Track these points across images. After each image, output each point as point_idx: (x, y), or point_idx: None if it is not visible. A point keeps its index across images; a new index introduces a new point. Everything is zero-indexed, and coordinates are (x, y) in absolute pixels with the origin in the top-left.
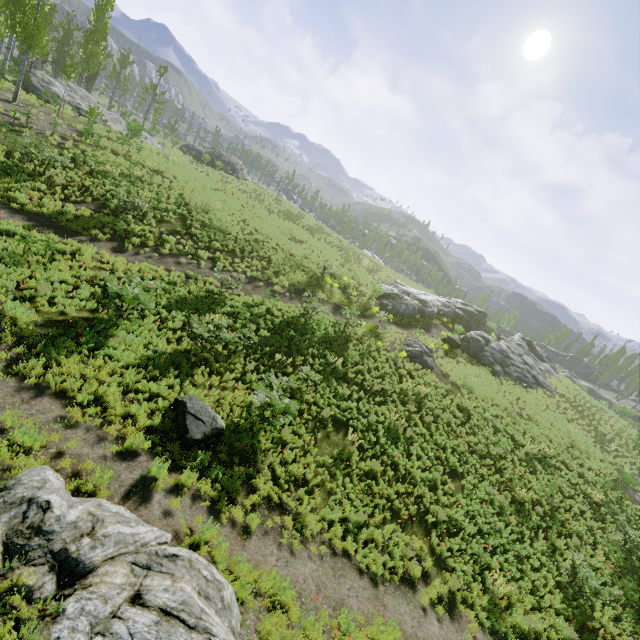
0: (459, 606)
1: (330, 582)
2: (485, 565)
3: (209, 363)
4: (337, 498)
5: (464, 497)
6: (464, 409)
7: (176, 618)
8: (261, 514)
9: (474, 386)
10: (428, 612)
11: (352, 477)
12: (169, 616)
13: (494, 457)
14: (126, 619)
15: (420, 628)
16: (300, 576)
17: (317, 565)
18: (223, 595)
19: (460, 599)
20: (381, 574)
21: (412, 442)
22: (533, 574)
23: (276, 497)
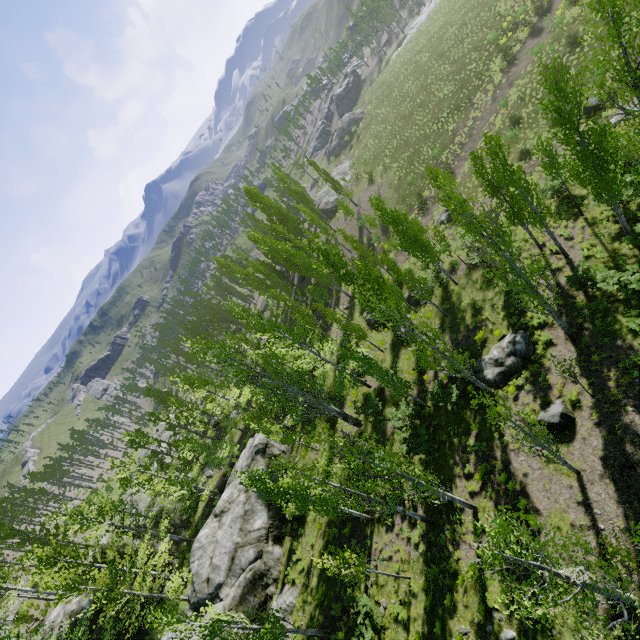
0: None
1: None
2: None
3: None
4: None
5: None
6: None
7: None
8: None
9: None
10: None
11: None
12: None
13: None
14: None
15: None
16: None
17: None
18: None
19: None
20: None
21: None
22: None
23: None
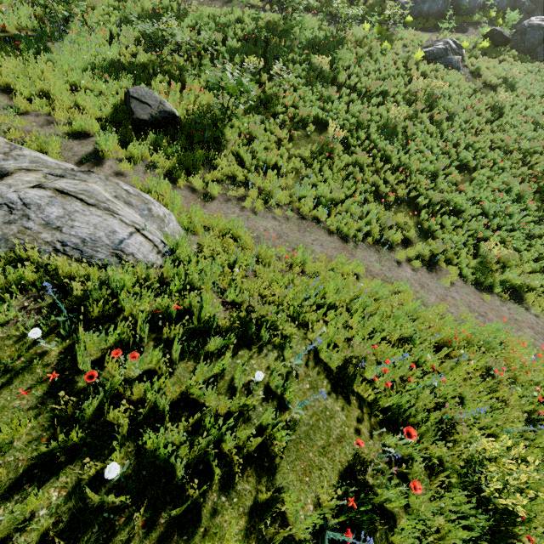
0: (440, 264)
1: (293, 234)
2: (482, 239)
3: (168, 73)
4: (312, 183)
5: (471, 187)
6: (495, 108)
7: (73, 197)
8: (225, 188)
9: (517, 84)
10: (402, 264)
11: (332, 168)
12: (65, 195)
13: (525, 153)
14: (19, 192)
15: (390, 272)
16: (261, 227)
17: (281, 223)
18: (151, 208)
19: (443, 259)
20: (354, 237)
21: (413, 140)
22: (543, 247)
23: (241, 176)
